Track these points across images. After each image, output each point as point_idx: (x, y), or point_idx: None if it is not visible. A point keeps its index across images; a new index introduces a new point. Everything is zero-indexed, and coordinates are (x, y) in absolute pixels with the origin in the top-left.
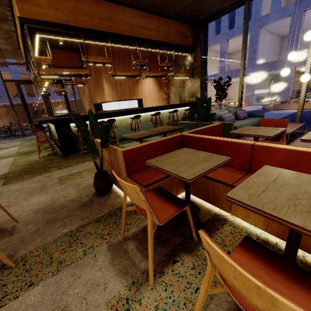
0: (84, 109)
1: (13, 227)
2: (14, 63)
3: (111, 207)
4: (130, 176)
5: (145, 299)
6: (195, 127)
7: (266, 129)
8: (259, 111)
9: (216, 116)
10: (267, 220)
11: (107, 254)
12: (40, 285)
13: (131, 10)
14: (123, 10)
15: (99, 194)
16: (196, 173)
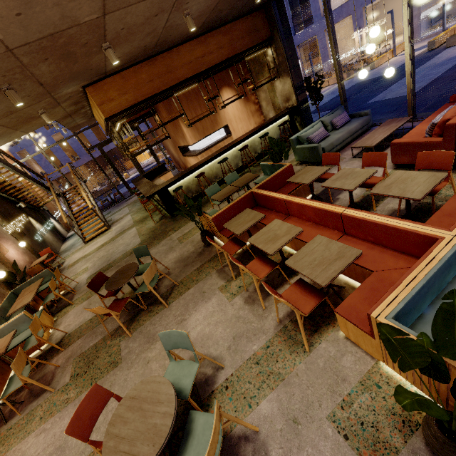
0: (170, 151)
1: (168, 272)
2: (89, 127)
3: (215, 252)
4: (220, 232)
5: (232, 284)
6: (273, 168)
7: (315, 170)
8: (419, 59)
9: (304, 138)
10: (290, 244)
11: (216, 274)
12: (192, 288)
13: (184, 46)
14: (177, 52)
15: (207, 245)
16: (243, 230)
